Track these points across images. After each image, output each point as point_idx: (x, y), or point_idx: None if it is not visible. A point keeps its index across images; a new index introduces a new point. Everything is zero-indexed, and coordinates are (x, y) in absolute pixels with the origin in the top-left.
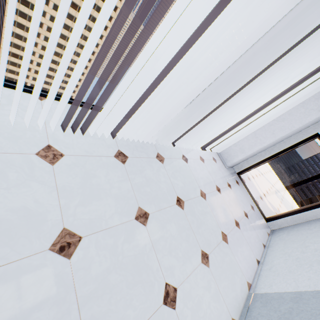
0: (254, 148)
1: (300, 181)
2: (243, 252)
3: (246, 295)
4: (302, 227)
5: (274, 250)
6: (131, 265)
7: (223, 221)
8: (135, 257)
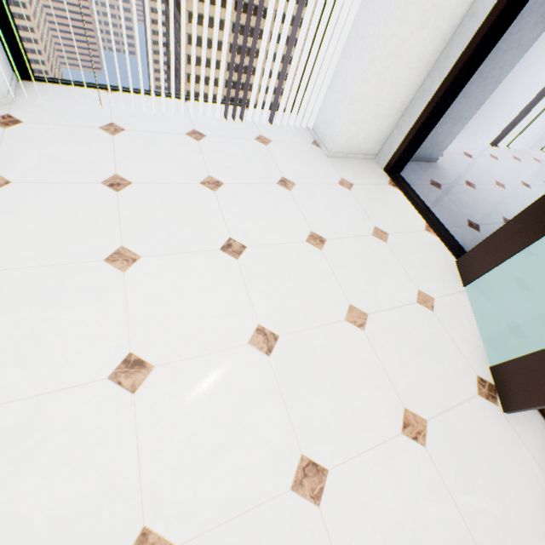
0: None
1: None
2: None
3: None
4: None
5: None
6: None
7: None
8: None
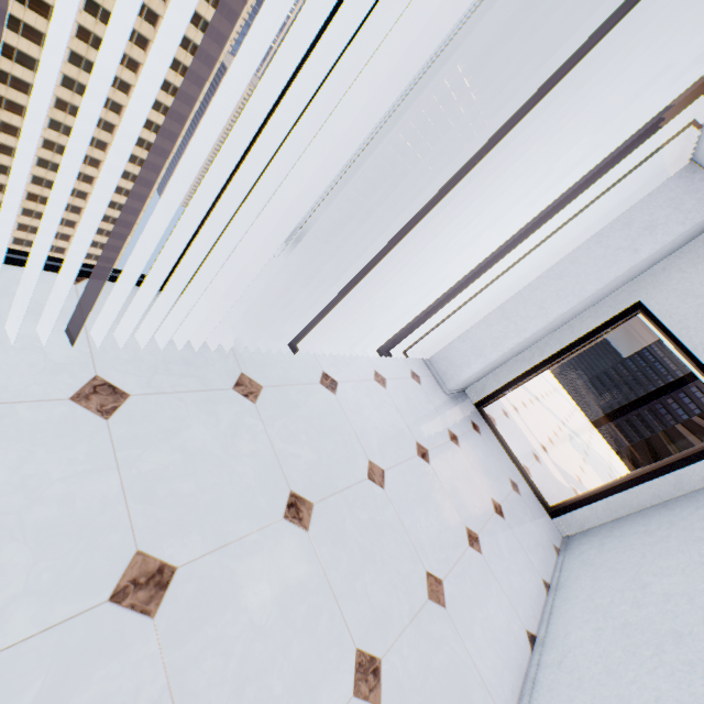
0: (504, 345)
1: (620, 408)
2: (491, 621)
3: None
4: (632, 528)
5: (570, 599)
6: None
7: (434, 539)
8: None
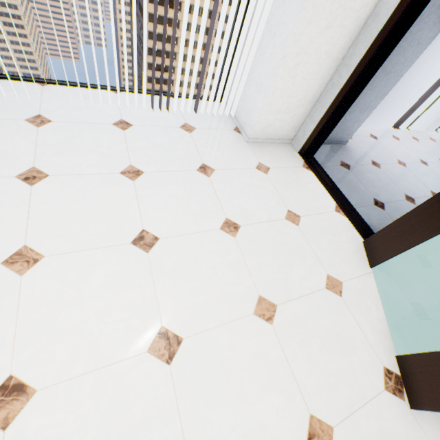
0: None
1: None
2: None
3: None
4: None
5: None
6: None
7: None
8: None
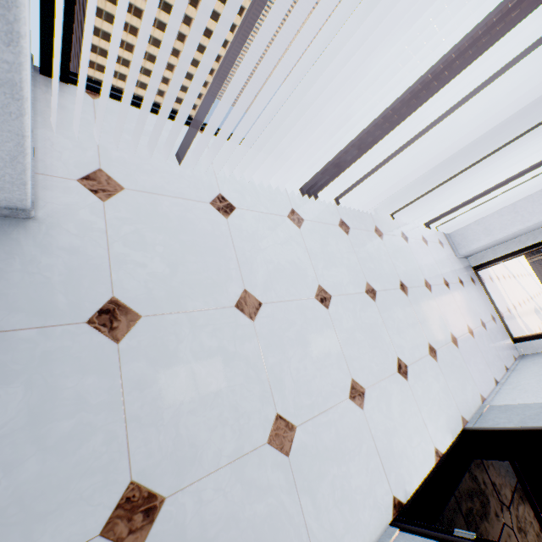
0: (509, 229)
1: None
2: (477, 364)
3: (478, 405)
4: None
5: (522, 373)
6: (369, 331)
7: (453, 322)
8: (370, 326)
